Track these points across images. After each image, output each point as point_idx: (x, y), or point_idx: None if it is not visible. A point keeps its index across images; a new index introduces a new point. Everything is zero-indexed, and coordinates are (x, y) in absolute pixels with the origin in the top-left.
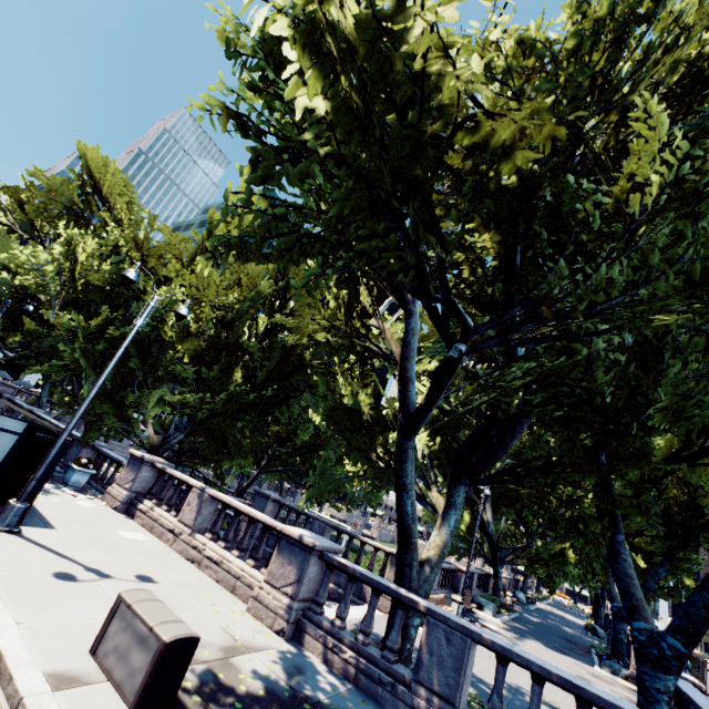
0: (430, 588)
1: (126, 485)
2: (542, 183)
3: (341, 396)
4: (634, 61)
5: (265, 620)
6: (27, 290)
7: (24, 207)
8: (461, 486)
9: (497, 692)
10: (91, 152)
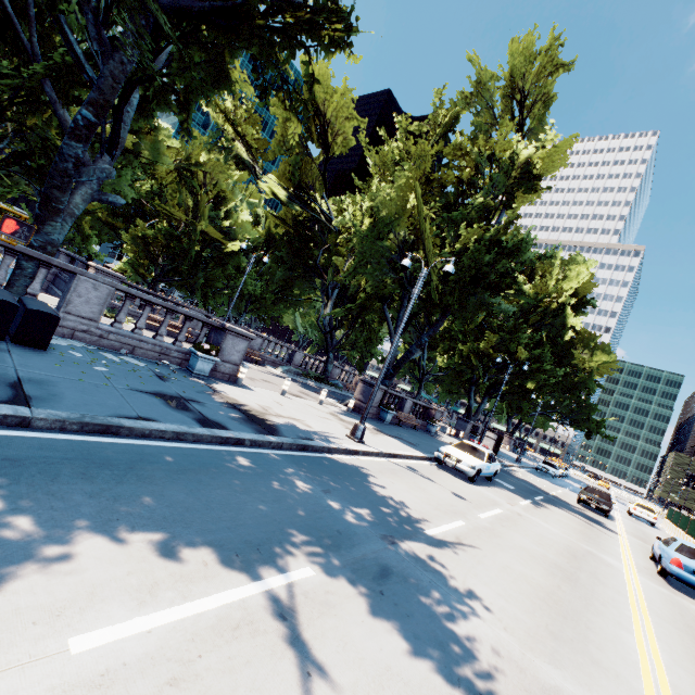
0: None
1: None
2: None
3: None
4: None
5: None
6: None
7: None
8: None
9: None
10: None
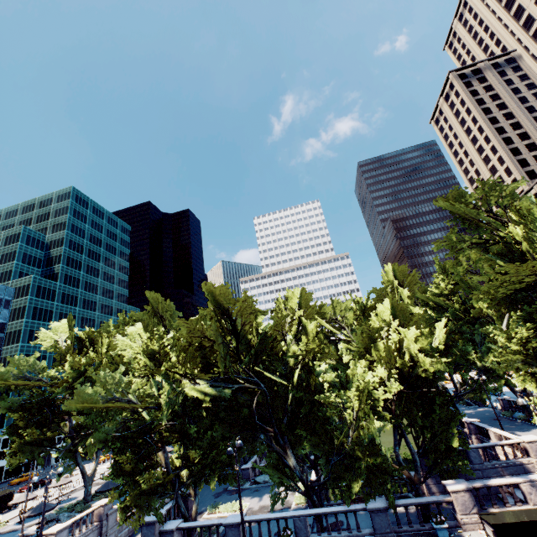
0: None
1: (473, 511)
2: None
3: None
4: None
5: None
6: (141, 424)
7: (155, 356)
8: None
9: None
10: (219, 286)
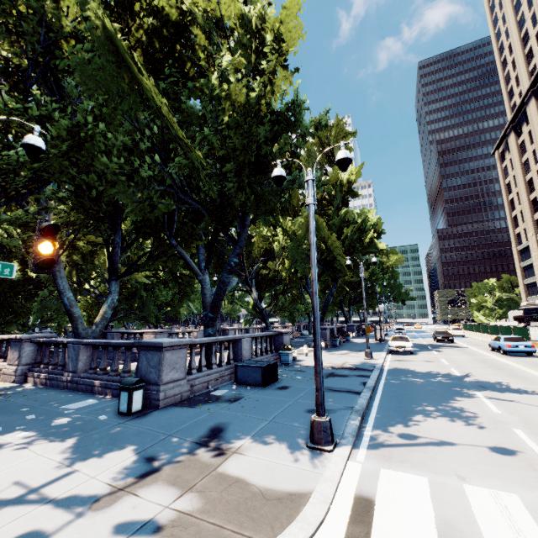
0: (97, 335)
1: None
2: (28, 101)
3: (27, 256)
4: (29, 15)
5: (8, 380)
6: None
7: None
8: (112, 282)
9: (93, 360)
10: None
